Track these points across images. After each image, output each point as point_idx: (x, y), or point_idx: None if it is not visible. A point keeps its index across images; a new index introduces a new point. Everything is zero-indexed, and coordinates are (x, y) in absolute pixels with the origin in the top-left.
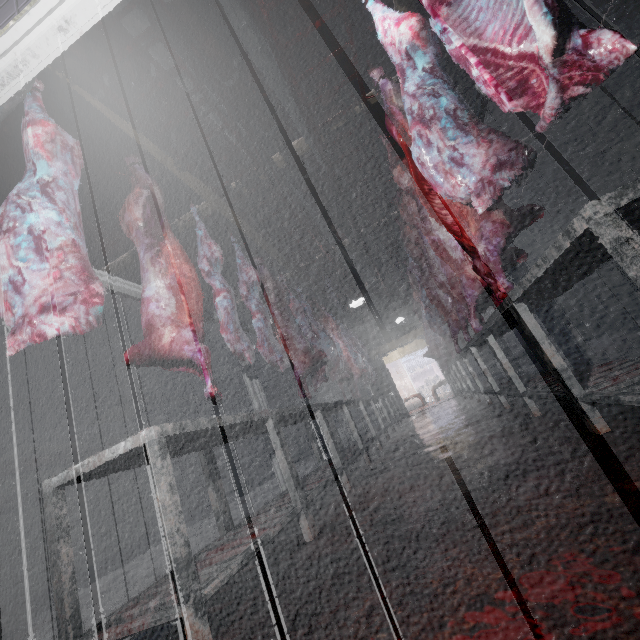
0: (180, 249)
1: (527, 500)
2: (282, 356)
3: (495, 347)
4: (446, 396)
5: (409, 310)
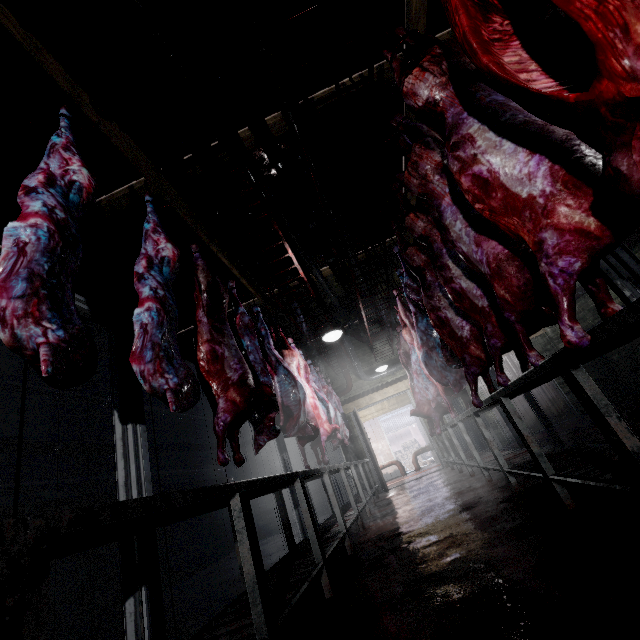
0: None
1: None
2: (181, 382)
3: (591, 390)
4: (429, 466)
5: (392, 359)
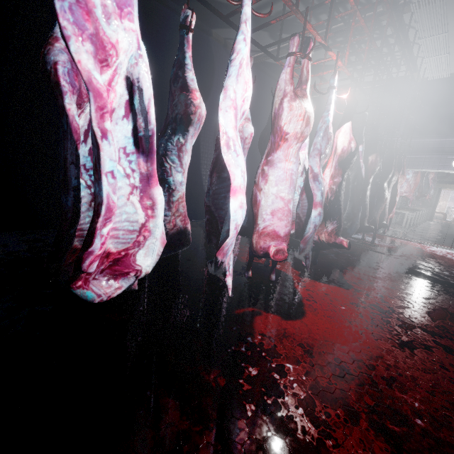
0: (420, 175)
1: (450, 245)
2: (416, 195)
3: None
4: None
5: None
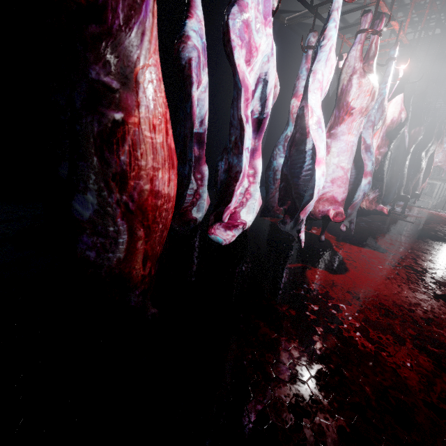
0: None
1: None
2: None
3: None
4: None
5: None
